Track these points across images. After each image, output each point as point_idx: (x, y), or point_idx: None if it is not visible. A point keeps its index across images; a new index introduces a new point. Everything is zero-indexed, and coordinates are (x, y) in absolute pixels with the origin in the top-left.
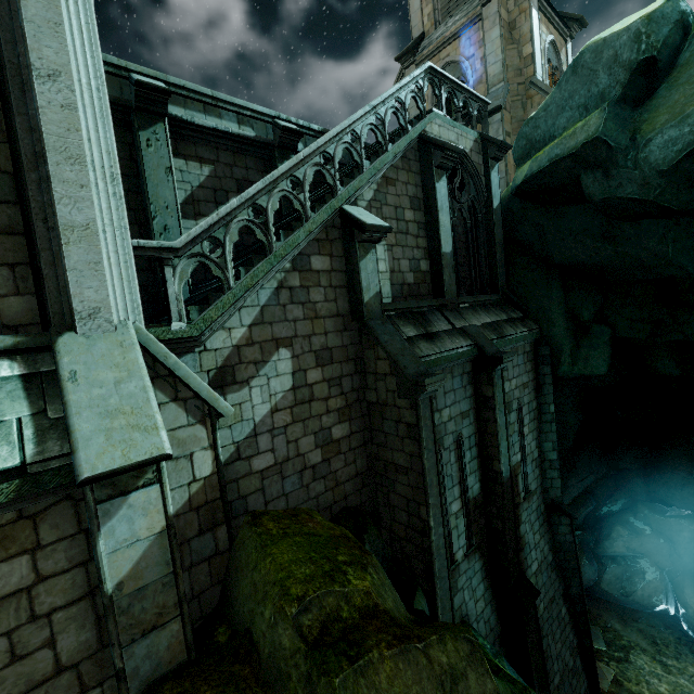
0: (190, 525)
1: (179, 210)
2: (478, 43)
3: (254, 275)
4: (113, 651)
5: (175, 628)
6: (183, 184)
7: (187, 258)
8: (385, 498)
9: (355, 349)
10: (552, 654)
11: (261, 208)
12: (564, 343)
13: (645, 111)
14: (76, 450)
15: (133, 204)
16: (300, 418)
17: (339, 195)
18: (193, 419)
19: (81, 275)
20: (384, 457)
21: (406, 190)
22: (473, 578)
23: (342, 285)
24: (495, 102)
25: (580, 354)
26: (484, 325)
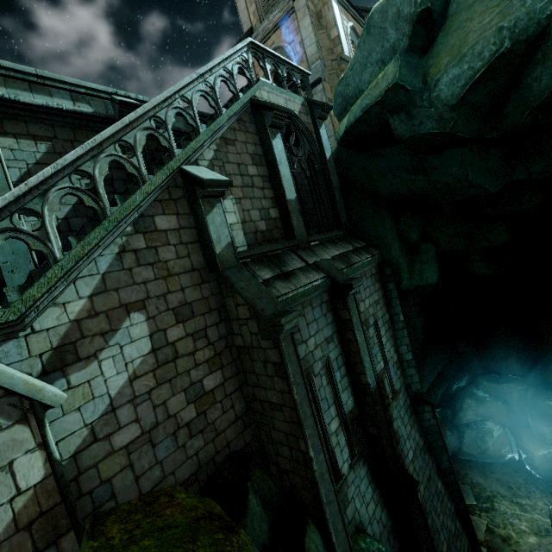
0: (19, 550)
1: (12, 188)
2: (295, 31)
3: (85, 244)
4: None
5: None
6: (16, 163)
7: None
8: (267, 435)
9: (216, 299)
10: (437, 527)
11: (87, 174)
12: (401, 262)
13: (430, 57)
14: None
15: None
16: (166, 378)
17: (176, 156)
18: (8, 420)
19: None
20: (259, 396)
21: (246, 148)
22: (361, 485)
23: (193, 241)
24: (315, 75)
25: (415, 269)
26: (334, 258)
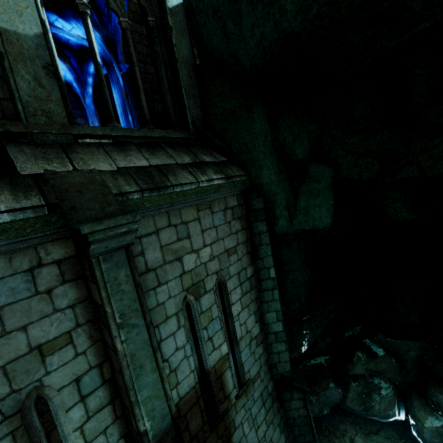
0: None
1: None
2: None
3: None
4: None
5: None
6: None
7: None
8: None
9: None
10: None
11: None
12: (277, 191)
13: None
14: None
15: None
16: None
17: None
18: None
19: None
20: None
21: None
22: None
23: None
24: None
25: (299, 204)
26: (122, 171)
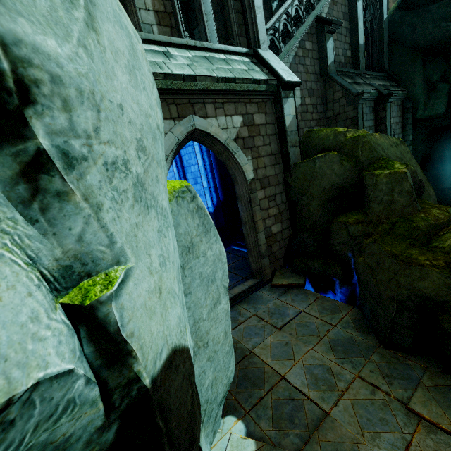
0: None
1: None
2: None
3: (289, 46)
4: (288, 146)
5: (298, 149)
6: None
7: (269, 35)
8: None
9: (321, 92)
10: None
11: (289, 14)
12: (421, 97)
13: None
14: (281, 75)
15: (220, 27)
16: (303, 119)
17: (316, 8)
18: None
19: (260, 27)
20: None
21: (341, 8)
22: None
23: (316, 58)
24: None
25: (429, 103)
26: (379, 85)
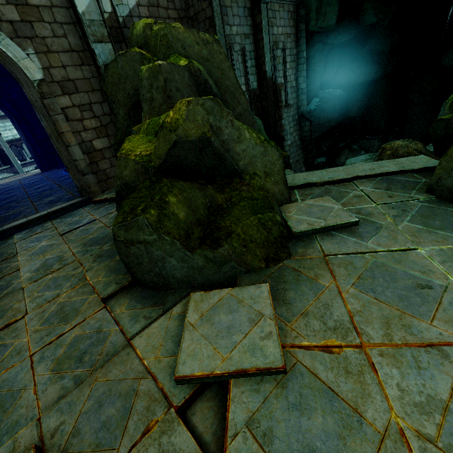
0: None
1: None
2: None
3: None
4: (89, 40)
5: (110, 47)
6: None
7: None
8: None
9: None
10: None
11: None
12: (312, 2)
13: None
14: None
15: None
16: (154, 16)
17: None
18: None
19: None
20: None
21: None
22: None
23: None
24: None
25: (322, 11)
26: None
